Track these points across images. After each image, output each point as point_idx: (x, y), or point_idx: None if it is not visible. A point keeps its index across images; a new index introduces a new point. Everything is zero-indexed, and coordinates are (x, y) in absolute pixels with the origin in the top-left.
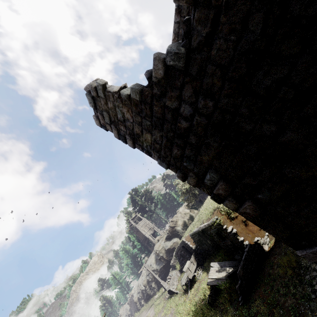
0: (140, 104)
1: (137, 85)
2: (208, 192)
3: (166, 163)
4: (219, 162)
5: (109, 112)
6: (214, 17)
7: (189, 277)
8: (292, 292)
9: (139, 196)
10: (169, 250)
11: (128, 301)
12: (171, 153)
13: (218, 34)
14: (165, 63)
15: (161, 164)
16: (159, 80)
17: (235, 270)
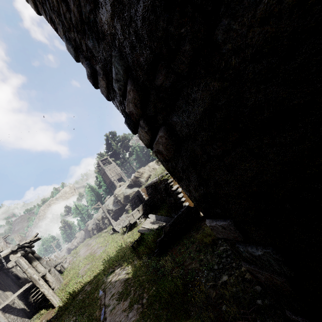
0: None
1: None
2: (122, 111)
3: (73, 47)
4: (121, 26)
5: None
6: None
7: (130, 222)
8: (200, 258)
9: (115, 141)
10: (128, 197)
11: (84, 228)
12: (70, 16)
13: None
14: None
15: (69, 48)
16: None
17: (165, 226)
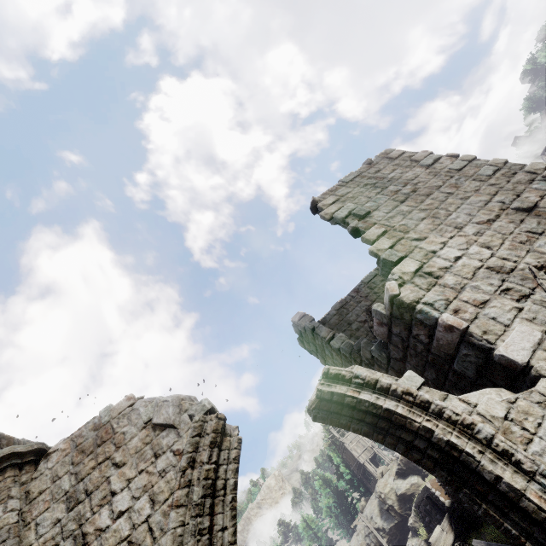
0: (350, 358)
1: (347, 345)
2: None
3: None
4: None
5: (316, 345)
6: (404, 354)
7: None
8: None
9: None
10: (404, 497)
11: None
12: None
13: (409, 362)
14: (371, 353)
15: None
16: (367, 358)
17: None
